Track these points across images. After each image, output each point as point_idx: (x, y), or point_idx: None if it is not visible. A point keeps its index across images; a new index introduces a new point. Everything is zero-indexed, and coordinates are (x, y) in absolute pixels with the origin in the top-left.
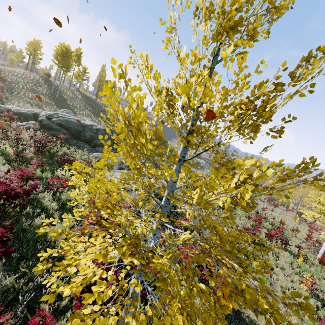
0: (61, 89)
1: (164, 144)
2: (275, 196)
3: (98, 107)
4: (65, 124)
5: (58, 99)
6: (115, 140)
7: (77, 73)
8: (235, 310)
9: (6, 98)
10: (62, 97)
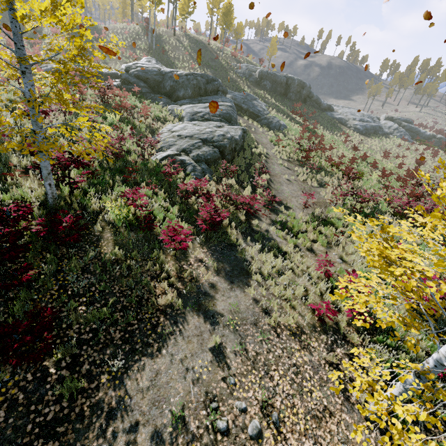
0: (164, 37)
1: (310, 98)
2: None
3: (210, 54)
4: (142, 75)
5: (157, 52)
6: (201, 89)
7: (180, 6)
8: (235, 244)
9: (105, 62)
10: (163, 49)
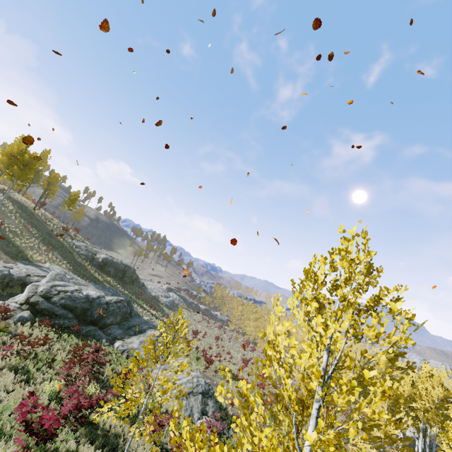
0: None
1: (136, 280)
2: (250, 337)
3: (43, 225)
4: (71, 304)
5: None
6: (126, 314)
7: None
8: None
9: None
10: None
